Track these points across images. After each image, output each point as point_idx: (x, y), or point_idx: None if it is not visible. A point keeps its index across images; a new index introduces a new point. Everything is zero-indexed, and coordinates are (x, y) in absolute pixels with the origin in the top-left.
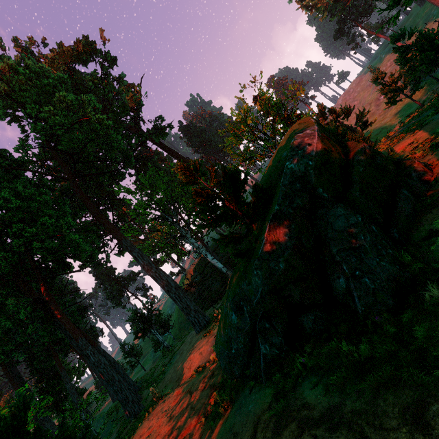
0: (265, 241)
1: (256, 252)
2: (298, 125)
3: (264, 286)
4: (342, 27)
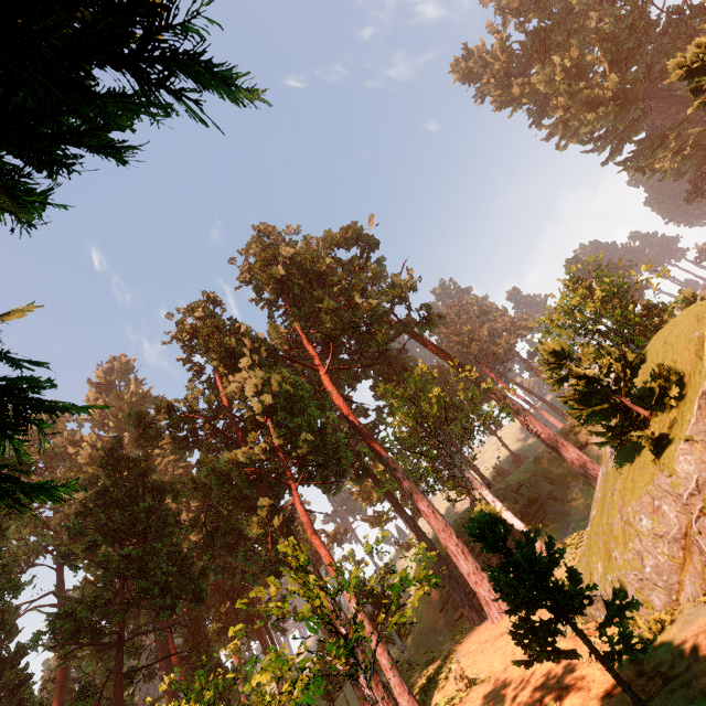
0: (693, 420)
1: (679, 436)
2: (701, 306)
3: (700, 472)
4: (699, 187)
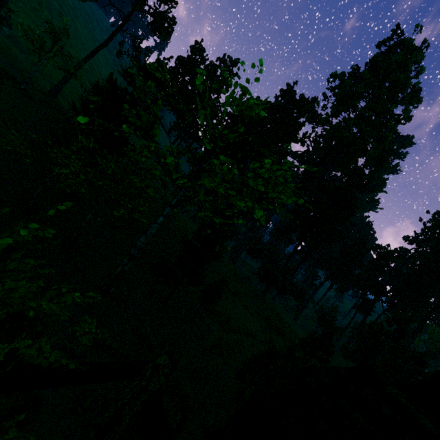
0: None
1: None
2: None
3: None
4: None
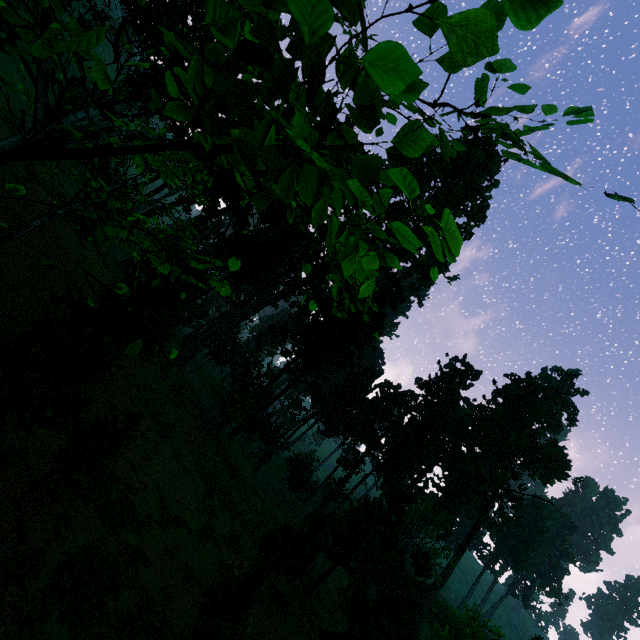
0: None
1: None
2: None
3: None
4: None
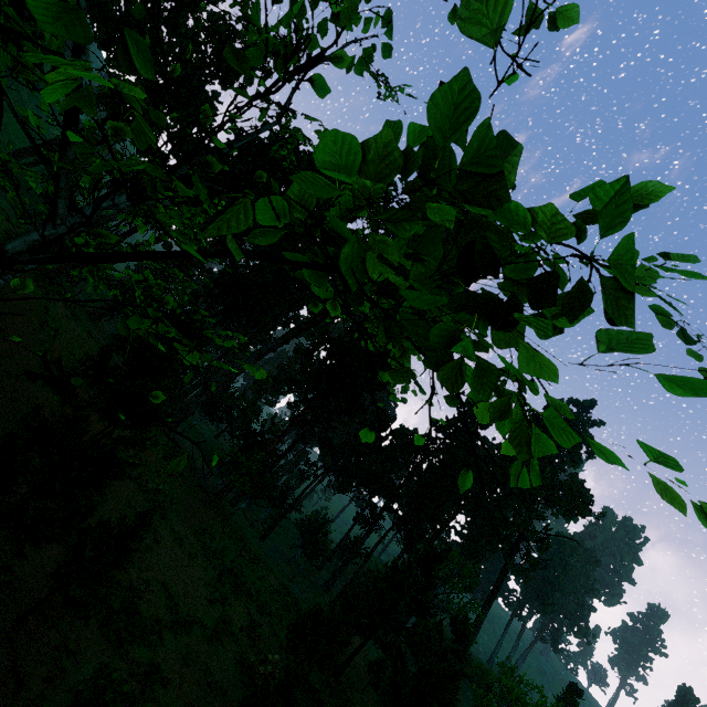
0: None
1: None
2: None
3: None
4: None
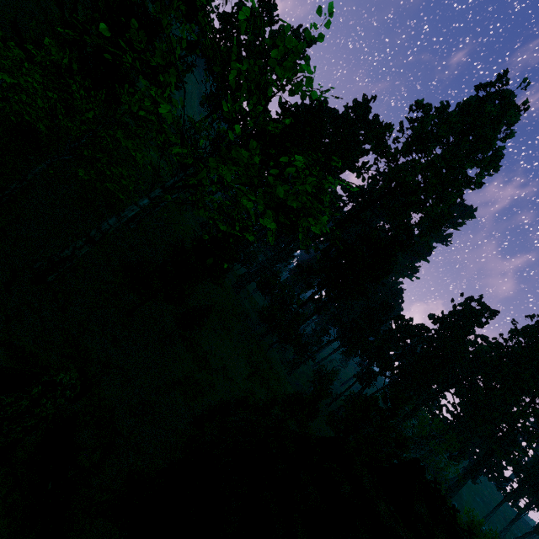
0: None
1: None
2: None
3: None
4: None
